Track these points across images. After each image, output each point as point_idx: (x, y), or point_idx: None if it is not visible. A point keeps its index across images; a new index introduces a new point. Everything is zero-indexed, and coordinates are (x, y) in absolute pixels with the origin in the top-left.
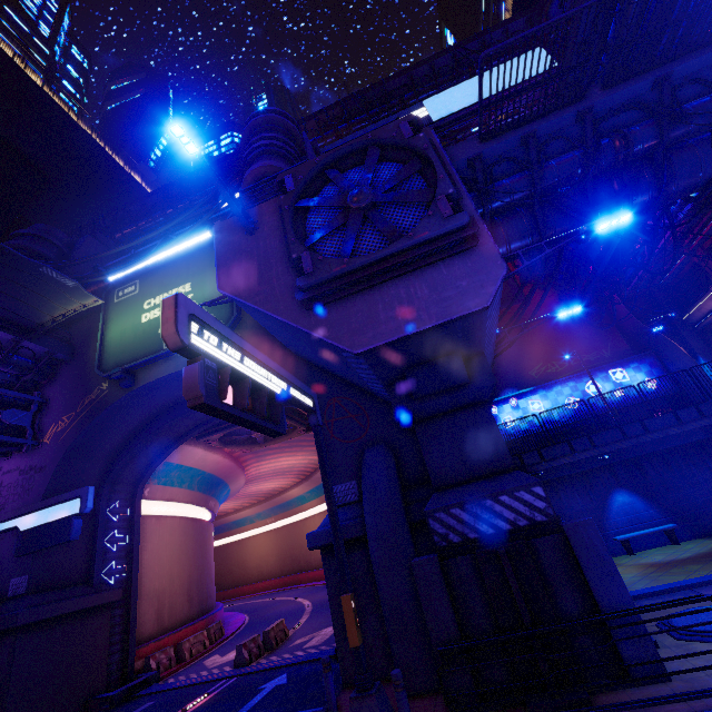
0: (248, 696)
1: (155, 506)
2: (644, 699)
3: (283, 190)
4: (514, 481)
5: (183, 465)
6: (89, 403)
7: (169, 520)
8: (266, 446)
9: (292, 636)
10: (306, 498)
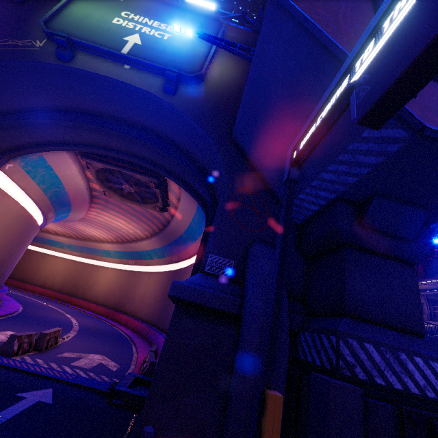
0: (1, 402)
1: (6, 183)
2: None
3: None
4: (429, 348)
5: (53, 169)
6: (12, 45)
7: (11, 201)
8: (123, 201)
9: (60, 346)
10: (111, 254)
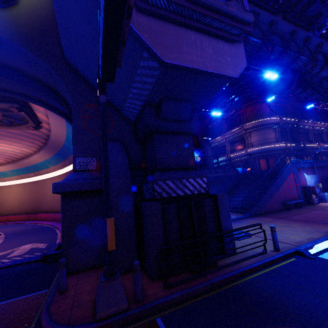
0: None
1: None
2: (237, 261)
3: None
4: (196, 173)
5: None
6: None
7: None
8: None
9: None
10: (7, 174)
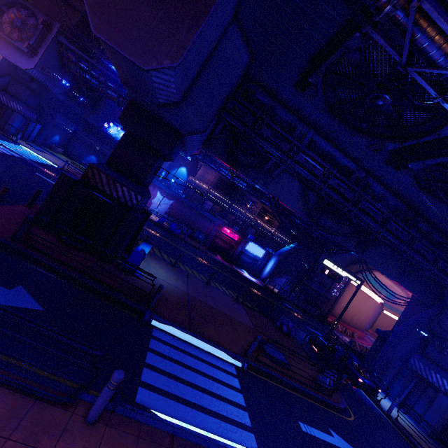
0: None
1: None
2: None
3: None
4: (20, 103)
5: None
6: None
7: None
8: None
9: None
10: None
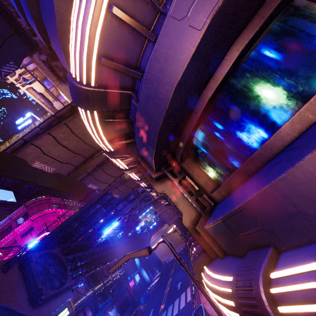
0: None
1: None
2: None
3: (26, 259)
4: None
5: None
6: None
7: None
8: None
9: None
10: None
